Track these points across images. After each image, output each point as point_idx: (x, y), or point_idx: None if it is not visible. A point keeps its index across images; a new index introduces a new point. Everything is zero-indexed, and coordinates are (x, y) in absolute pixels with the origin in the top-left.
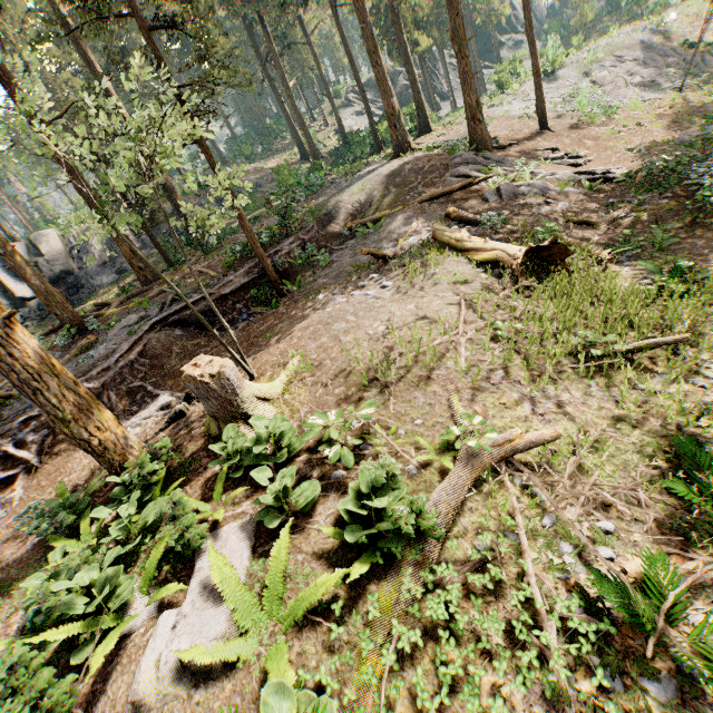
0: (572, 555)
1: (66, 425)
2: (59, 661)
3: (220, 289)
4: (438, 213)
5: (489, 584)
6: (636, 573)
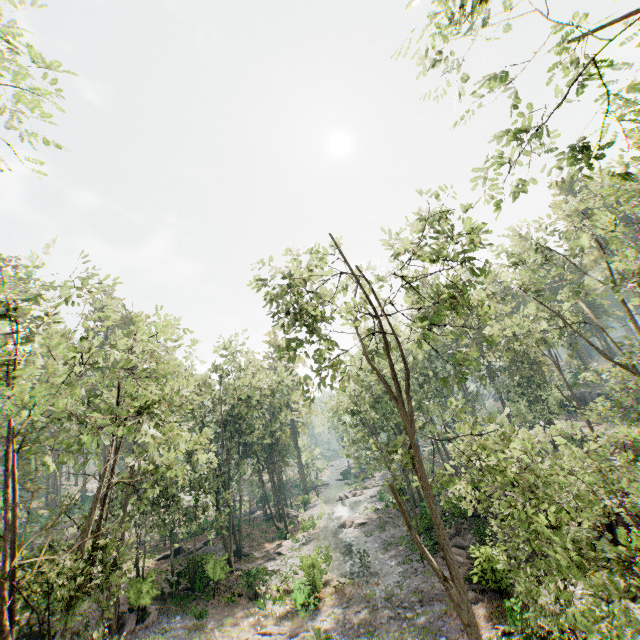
0: None
1: None
2: None
3: None
4: None
5: None
6: None
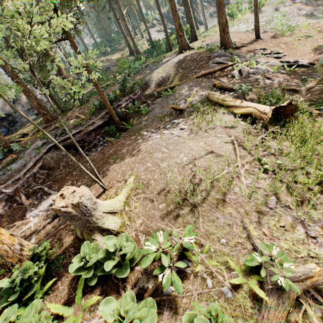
0: None
1: None
2: None
3: (86, 127)
4: (207, 84)
5: None
6: None
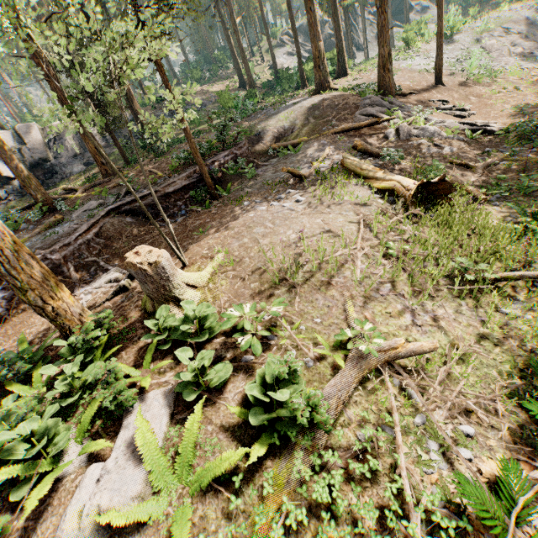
0: (437, 452)
1: (24, 293)
2: (3, 492)
3: (165, 187)
4: (347, 144)
5: (367, 473)
6: (490, 474)
